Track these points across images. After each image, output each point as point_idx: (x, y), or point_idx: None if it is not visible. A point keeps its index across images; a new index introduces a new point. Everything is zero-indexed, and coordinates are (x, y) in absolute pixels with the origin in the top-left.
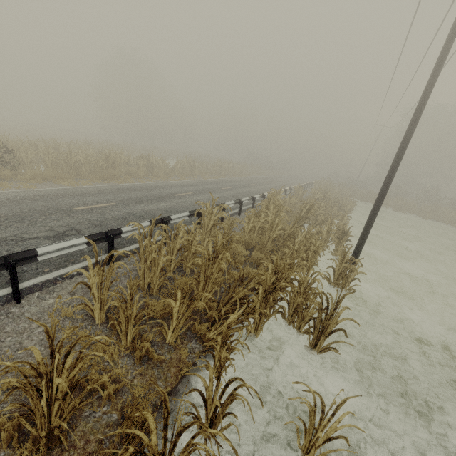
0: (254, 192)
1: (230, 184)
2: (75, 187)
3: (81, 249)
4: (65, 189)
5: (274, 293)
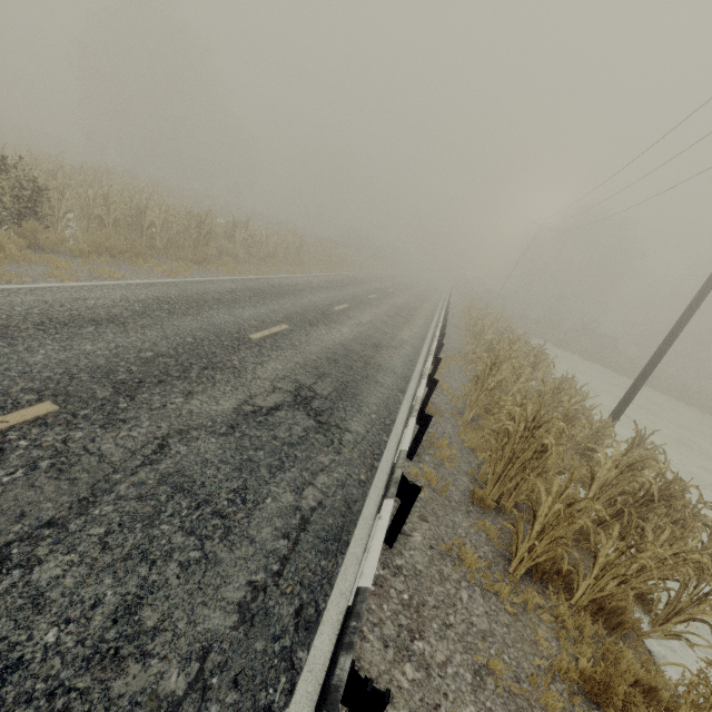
0: (409, 307)
1: (367, 287)
2: (185, 281)
3: (355, 430)
4: (176, 284)
5: (673, 510)
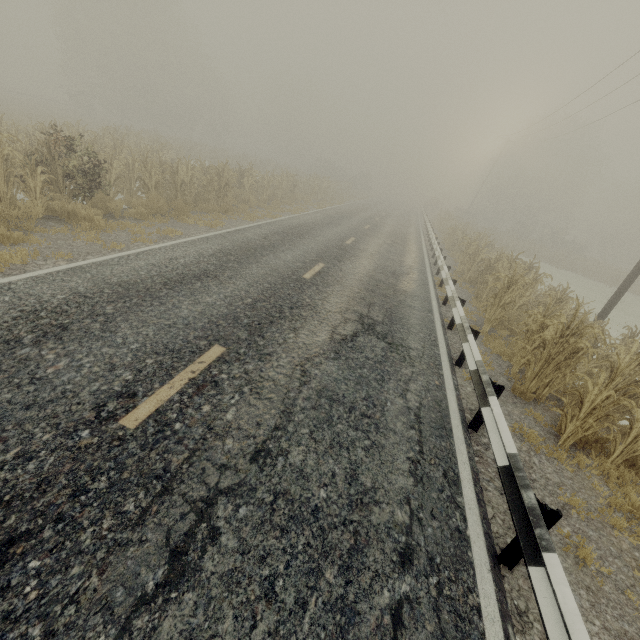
0: (399, 234)
1: (359, 218)
2: (227, 232)
3: (414, 347)
4: (223, 236)
5: None
